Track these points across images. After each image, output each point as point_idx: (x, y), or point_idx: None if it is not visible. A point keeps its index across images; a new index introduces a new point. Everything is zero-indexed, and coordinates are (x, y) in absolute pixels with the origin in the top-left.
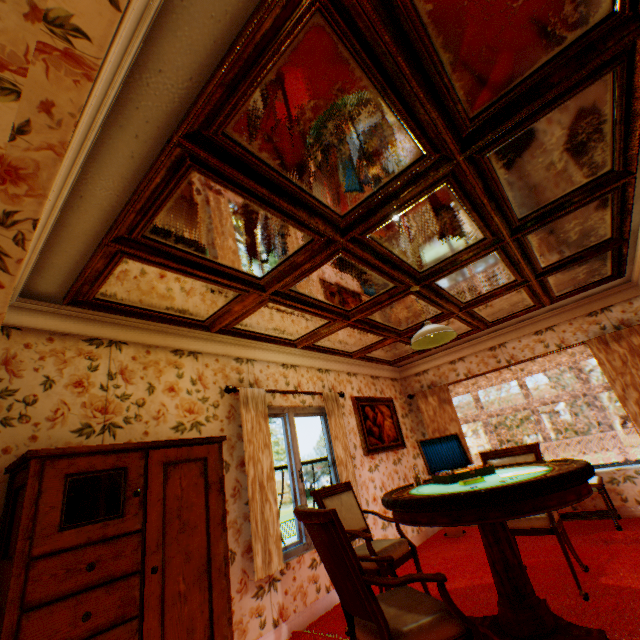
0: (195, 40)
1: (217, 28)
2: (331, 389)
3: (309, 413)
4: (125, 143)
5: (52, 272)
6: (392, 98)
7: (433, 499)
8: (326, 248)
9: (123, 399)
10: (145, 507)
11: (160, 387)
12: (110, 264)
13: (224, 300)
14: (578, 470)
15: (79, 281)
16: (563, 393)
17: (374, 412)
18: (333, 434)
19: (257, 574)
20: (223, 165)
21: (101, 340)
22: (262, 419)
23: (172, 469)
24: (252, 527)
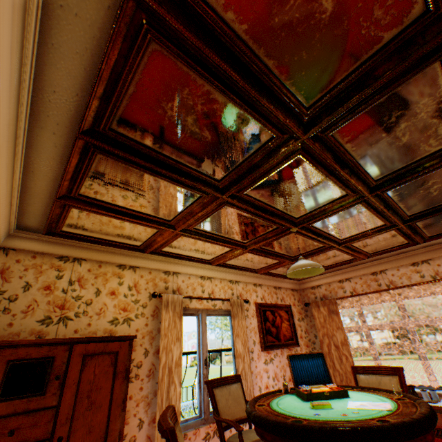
0: (71, 69)
1: (84, 60)
2: (239, 296)
3: (219, 314)
4: (48, 138)
5: (31, 215)
6: (232, 97)
7: (274, 423)
8: (212, 202)
9: (77, 299)
10: (63, 387)
11: (105, 291)
12: (64, 211)
13: (149, 233)
14: (413, 422)
15: (47, 221)
16: (438, 318)
17: (273, 315)
18: (235, 332)
19: (157, 441)
20: (115, 150)
21: (68, 257)
22: (177, 318)
23: (89, 359)
24: (158, 403)
